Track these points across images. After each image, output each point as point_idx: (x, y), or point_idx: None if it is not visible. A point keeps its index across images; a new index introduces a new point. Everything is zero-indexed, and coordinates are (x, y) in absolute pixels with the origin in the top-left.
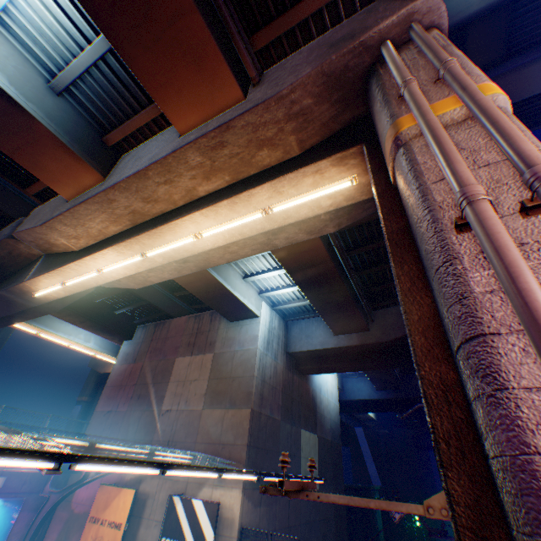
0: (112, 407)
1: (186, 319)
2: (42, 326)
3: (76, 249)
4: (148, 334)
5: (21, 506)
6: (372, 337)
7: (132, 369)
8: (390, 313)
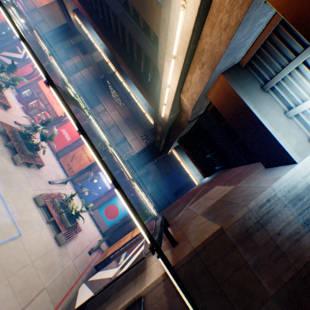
0: (178, 201)
1: (239, 167)
2: (181, 157)
3: None
4: (216, 174)
5: None
6: None
7: (197, 188)
8: None
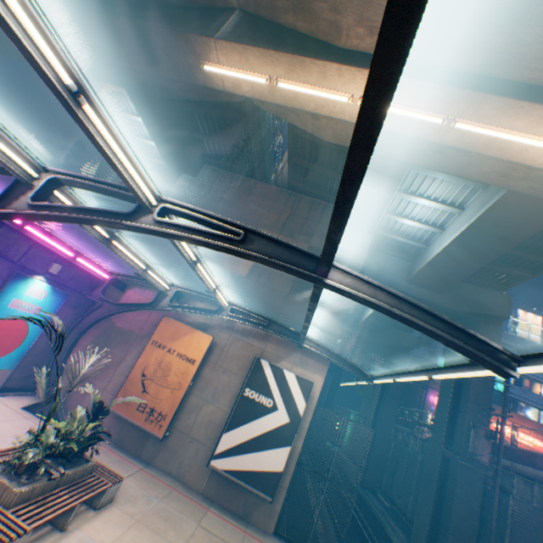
0: (166, 242)
1: (276, 191)
2: None
3: (339, 44)
4: (220, 182)
5: (64, 300)
6: (441, 300)
7: None
8: (466, 288)
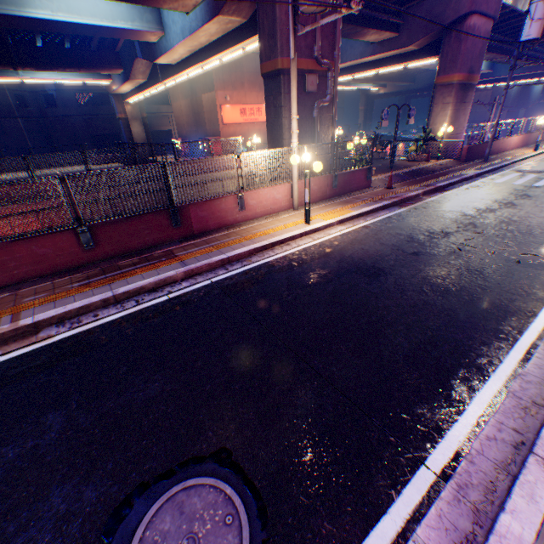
0: None
1: None
2: None
3: None
4: None
5: None
6: None
7: None
8: None
